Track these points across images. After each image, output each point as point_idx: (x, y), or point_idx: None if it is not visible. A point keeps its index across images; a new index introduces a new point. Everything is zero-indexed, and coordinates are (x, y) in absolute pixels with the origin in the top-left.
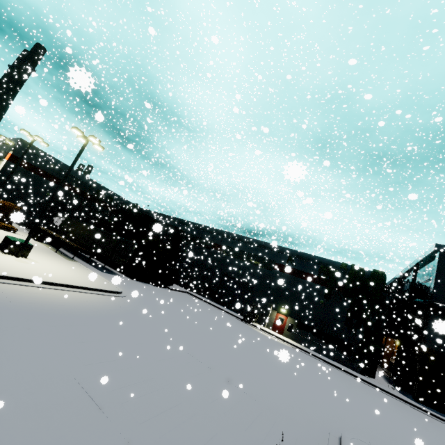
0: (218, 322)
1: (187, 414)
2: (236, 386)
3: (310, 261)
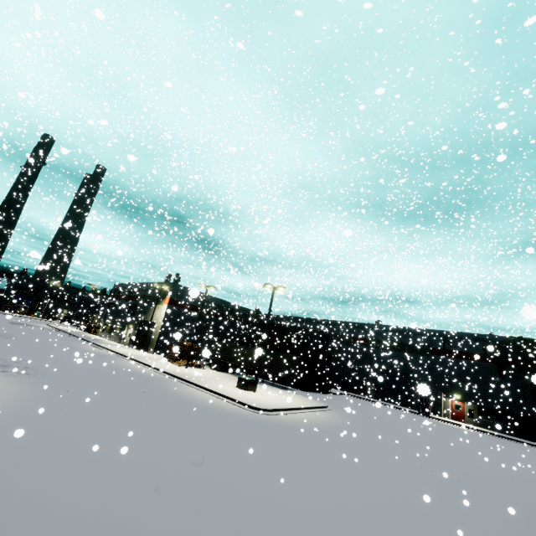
0: (406, 419)
1: (475, 476)
2: (480, 463)
3: (469, 339)
